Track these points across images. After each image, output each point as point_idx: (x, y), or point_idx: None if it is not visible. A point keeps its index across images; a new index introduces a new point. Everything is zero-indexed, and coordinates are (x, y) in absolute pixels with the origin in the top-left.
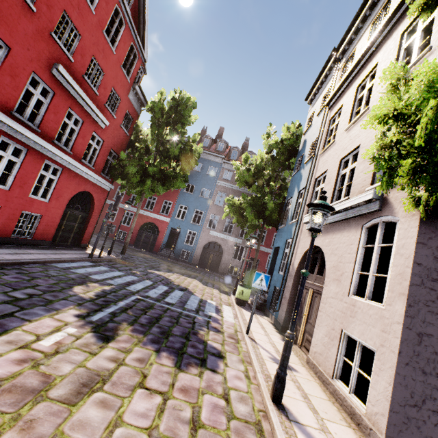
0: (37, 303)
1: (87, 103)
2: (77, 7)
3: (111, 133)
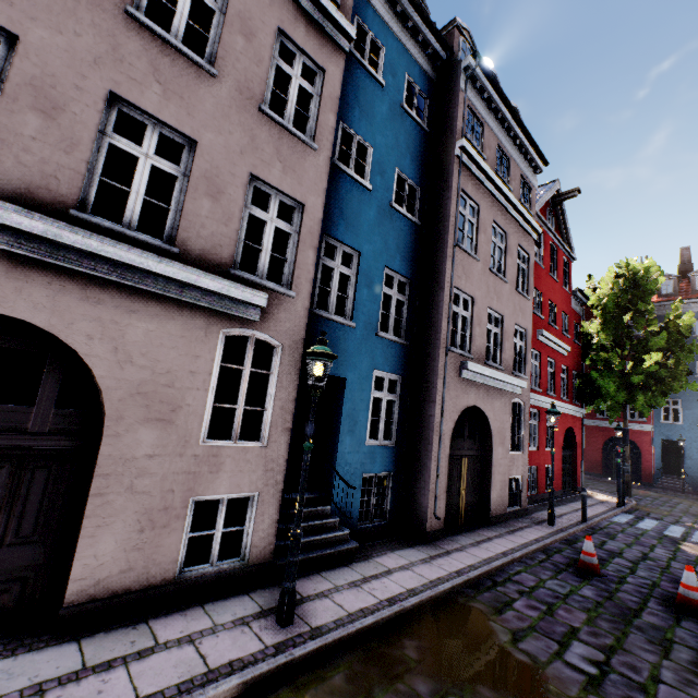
0: (689, 562)
1: (556, 344)
2: (536, 276)
3: (569, 355)
